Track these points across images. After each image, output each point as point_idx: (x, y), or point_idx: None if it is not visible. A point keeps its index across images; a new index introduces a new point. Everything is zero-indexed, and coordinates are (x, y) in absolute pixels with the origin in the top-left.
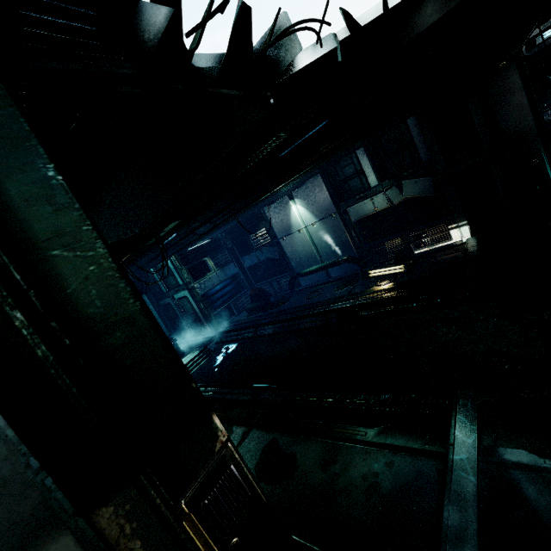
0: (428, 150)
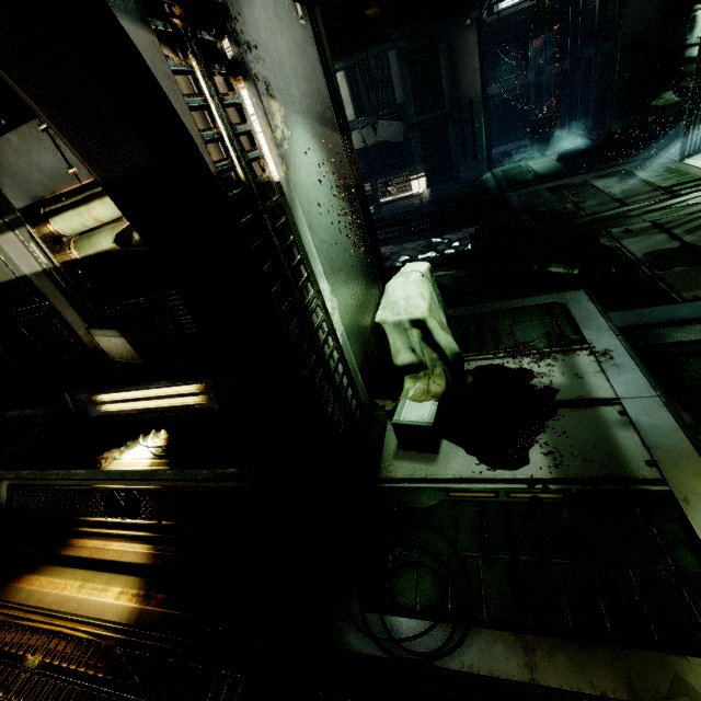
0: (403, 92)
